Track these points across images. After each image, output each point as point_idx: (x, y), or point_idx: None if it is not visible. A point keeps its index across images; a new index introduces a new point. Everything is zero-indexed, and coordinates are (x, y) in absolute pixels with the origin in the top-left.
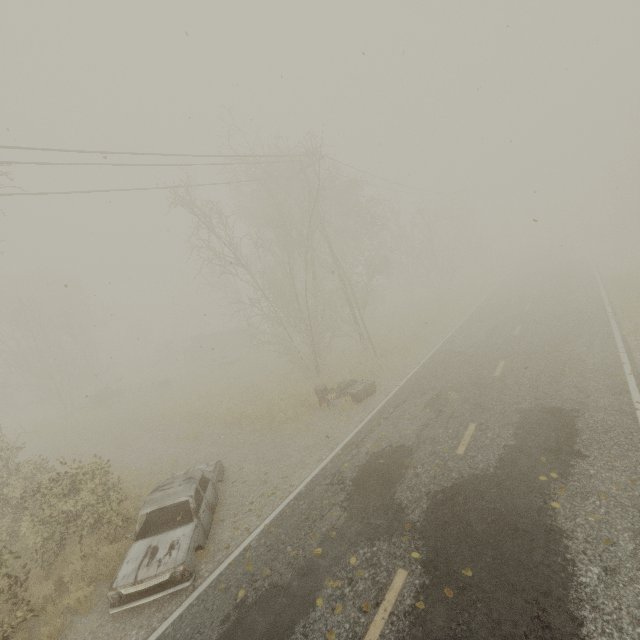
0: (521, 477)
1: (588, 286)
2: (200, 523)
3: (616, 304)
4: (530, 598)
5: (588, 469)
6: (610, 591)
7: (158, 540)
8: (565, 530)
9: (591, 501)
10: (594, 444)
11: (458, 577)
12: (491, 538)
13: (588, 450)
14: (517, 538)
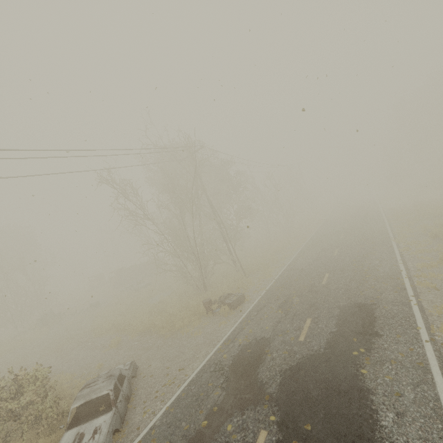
0: (341, 353)
1: (378, 221)
2: (117, 411)
3: (395, 232)
4: (350, 441)
5: (383, 344)
6: (401, 429)
7: (84, 428)
8: (370, 388)
9: (386, 366)
10: (386, 326)
11: (302, 431)
12: (323, 400)
13: (383, 331)
14: (340, 398)
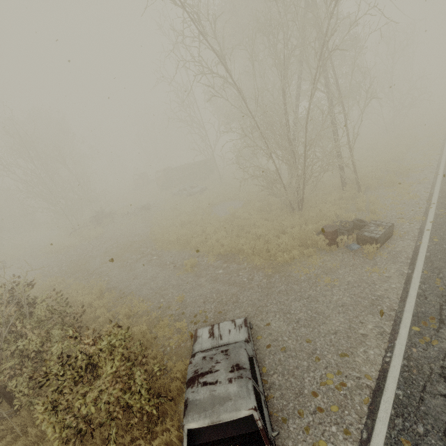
0: None
1: None
2: None
3: None
4: None
5: None
6: None
7: None
8: None
9: None
10: None
11: None
12: None
13: None
14: None
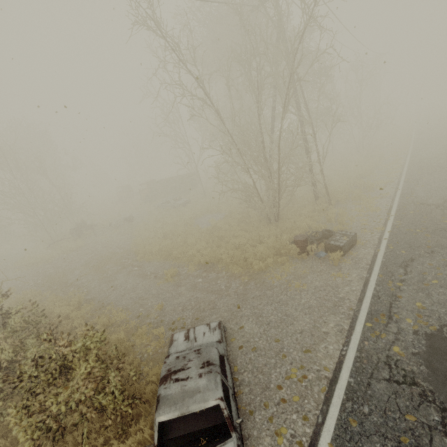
0: None
1: None
2: (238, 436)
3: None
4: None
5: None
6: None
7: None
8: None
9: None
10: None
11: None
12: None
13: None
14: None
